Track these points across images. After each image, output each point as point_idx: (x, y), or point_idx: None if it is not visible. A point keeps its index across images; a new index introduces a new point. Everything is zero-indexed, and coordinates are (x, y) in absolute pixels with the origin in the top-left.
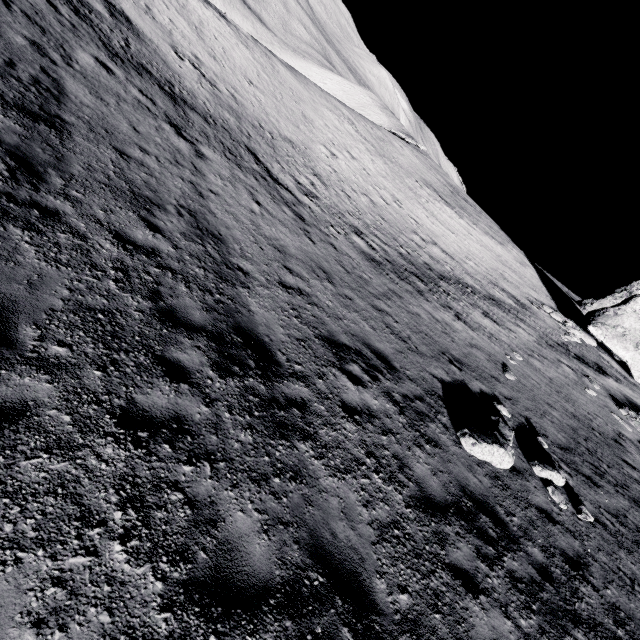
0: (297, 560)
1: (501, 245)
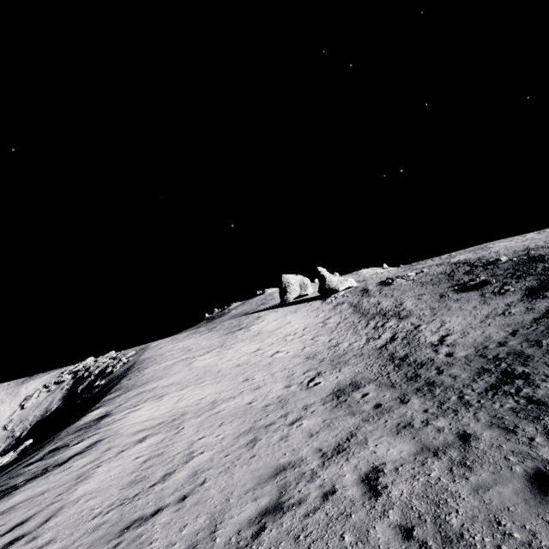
0: None
1: (263, 316)
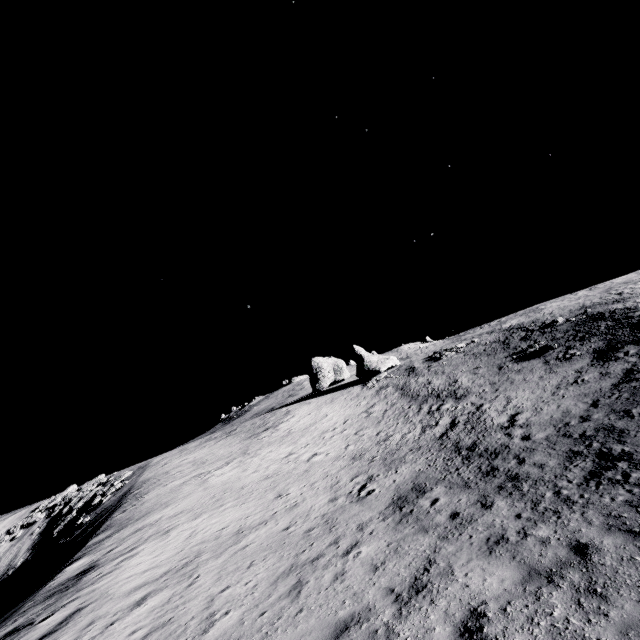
0: (636, 330)
1: (293, 410)
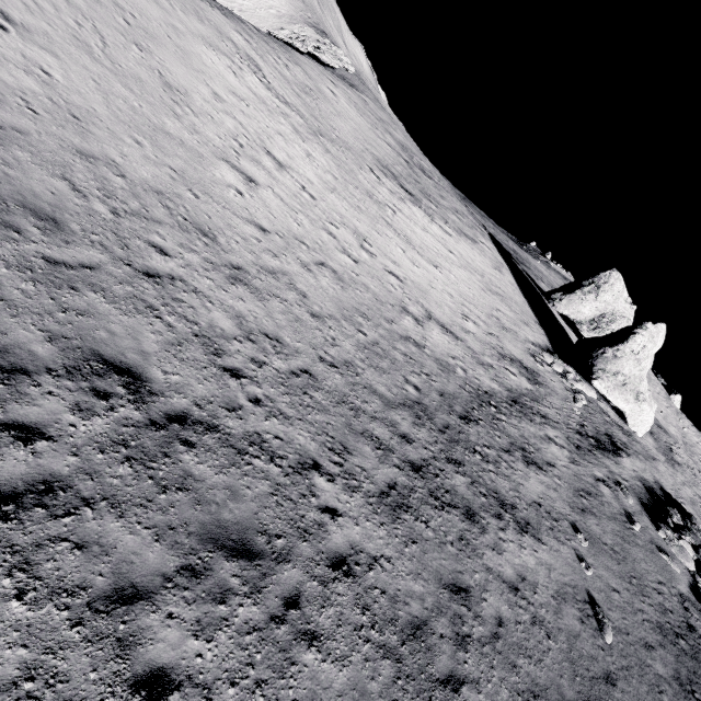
0: None
1: (475, 245)
